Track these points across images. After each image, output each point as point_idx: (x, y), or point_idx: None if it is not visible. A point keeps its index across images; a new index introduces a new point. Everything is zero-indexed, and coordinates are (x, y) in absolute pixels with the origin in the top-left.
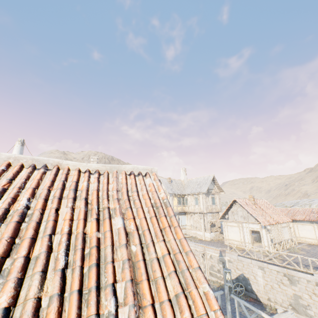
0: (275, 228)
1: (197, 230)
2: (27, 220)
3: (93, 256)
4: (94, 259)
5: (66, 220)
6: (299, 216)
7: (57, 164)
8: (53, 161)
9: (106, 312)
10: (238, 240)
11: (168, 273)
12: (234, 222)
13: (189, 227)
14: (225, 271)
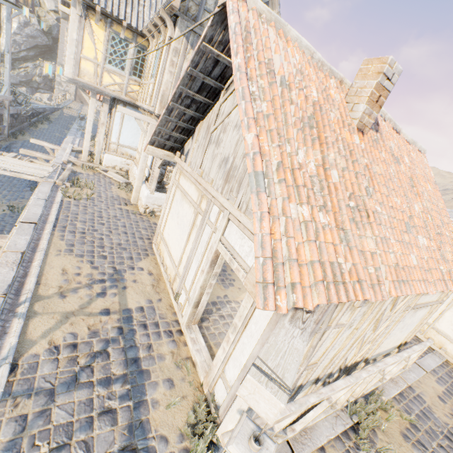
0: (367, 317)
1: None
2: None
3: None
4: None
5: None
6: None
7: None
8: None
9: None
10: (174, 261)
11: None
12: (195, 182)
13: (137, 158)
14: None
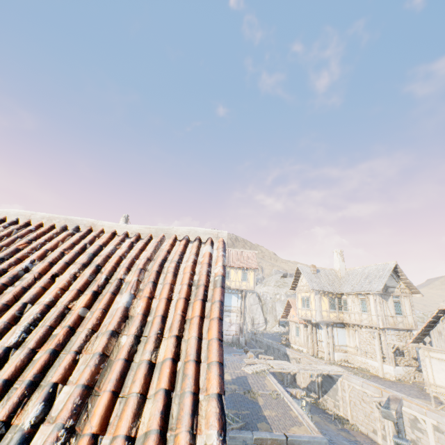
0: None
1: (367, 358)
2: (17, 284)
3: (55, 339)
4: (54, 342)
5: (55, 289)
6: None
7: (91, 225)
8: (87, 222)
9: (21, 423)
10: None
11: (156, 391)
12: None
13: (352, 350)
14: (396, 440)
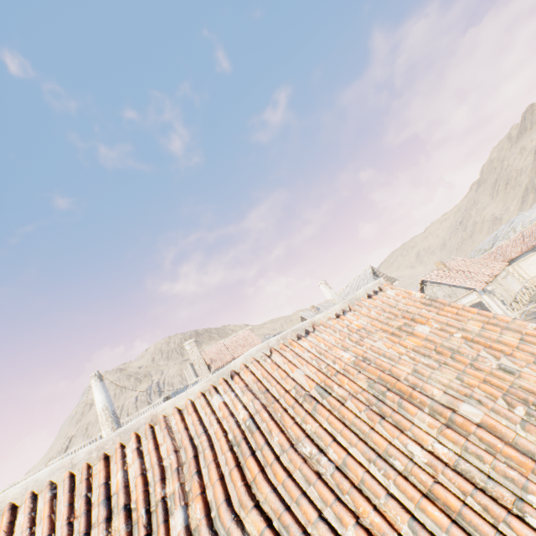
0: (497, 285)
1: None
2: (369, 363)
3: (444, 351)
4: (447, 351)
5: (393, 347)
6: (513, 251)
7: (312, 324)
8: (307, 323)
9: (494, 367)
10: None
11: (499, 333)
12: None
13: None
14: None
